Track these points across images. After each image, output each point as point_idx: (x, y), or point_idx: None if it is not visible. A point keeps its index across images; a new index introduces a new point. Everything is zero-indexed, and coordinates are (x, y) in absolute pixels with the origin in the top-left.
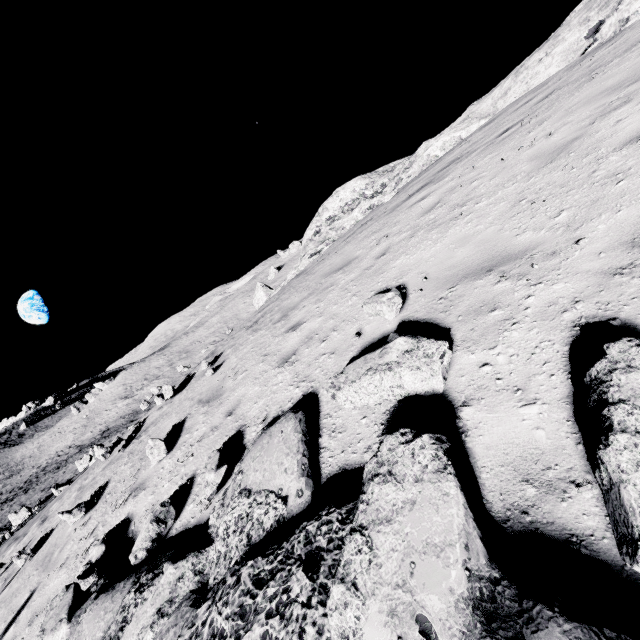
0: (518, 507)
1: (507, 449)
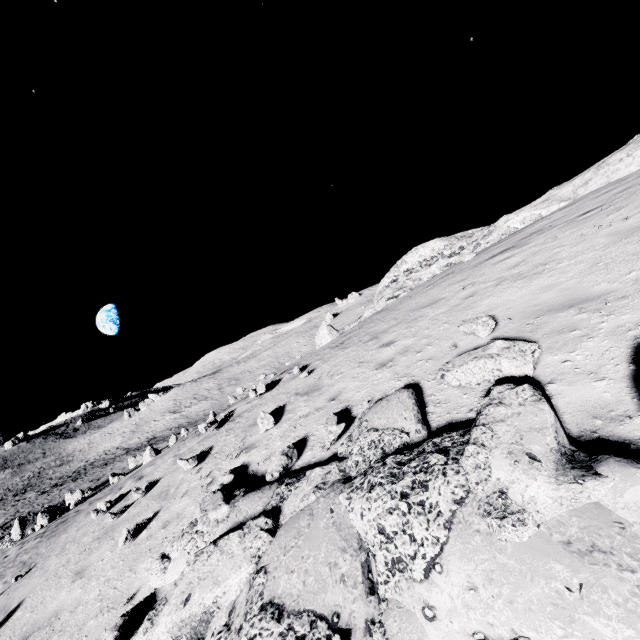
0: (589, 430)
1: (582, 403)
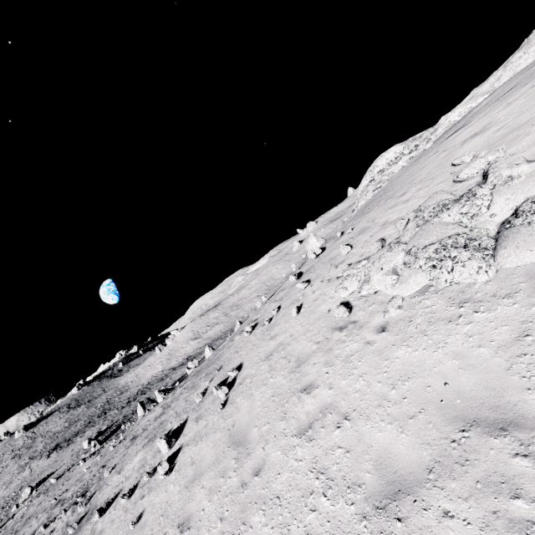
0: None
1: (531, 154)
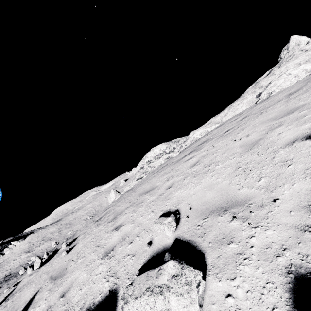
0: None
1: None
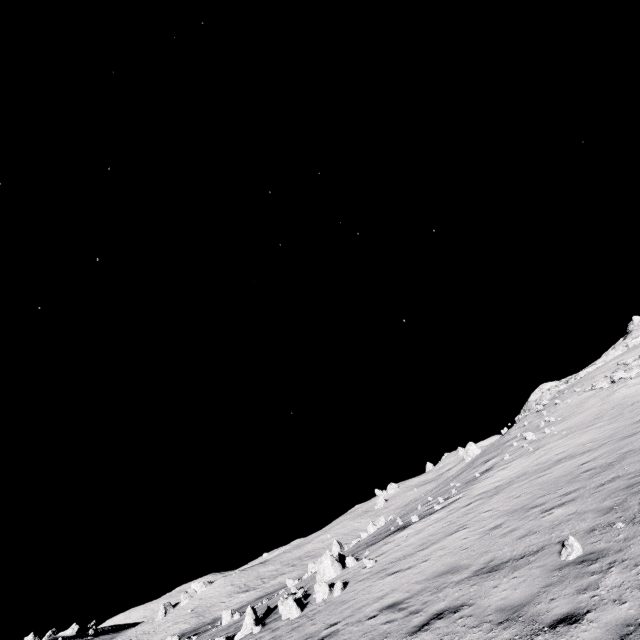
0: None
1: None
